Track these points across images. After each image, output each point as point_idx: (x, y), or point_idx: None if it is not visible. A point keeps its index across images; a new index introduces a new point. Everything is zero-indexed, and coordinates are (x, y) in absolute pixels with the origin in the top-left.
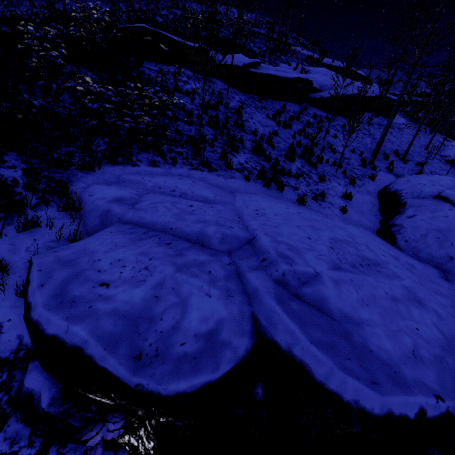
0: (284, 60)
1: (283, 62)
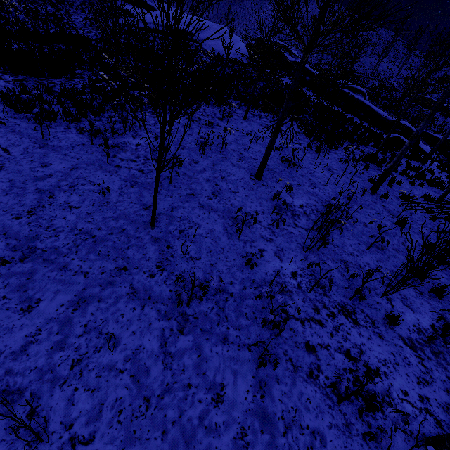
0: None
1: None
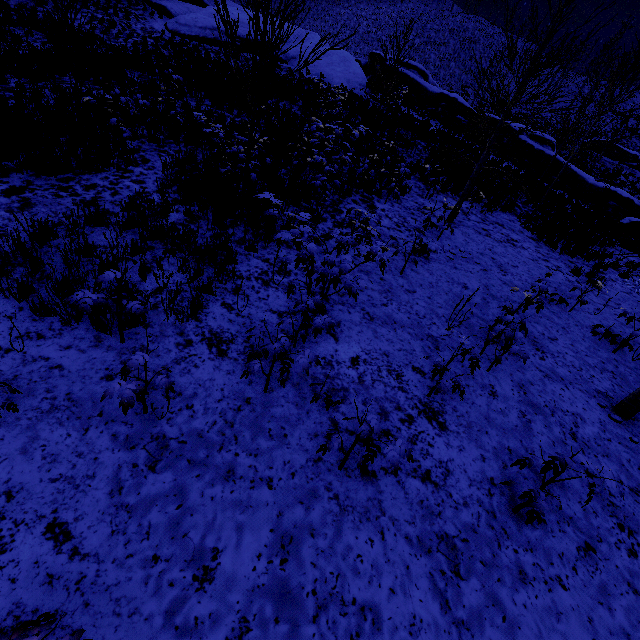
0: None
1: None
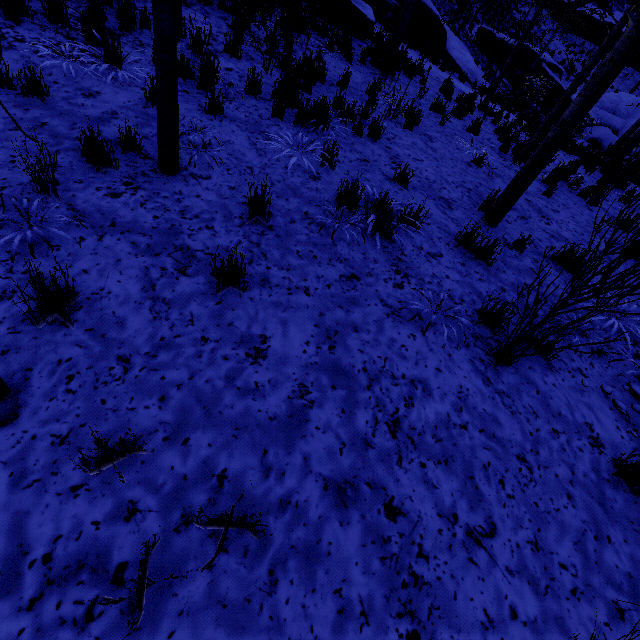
0: (625, 8)
1: (621, 10)
